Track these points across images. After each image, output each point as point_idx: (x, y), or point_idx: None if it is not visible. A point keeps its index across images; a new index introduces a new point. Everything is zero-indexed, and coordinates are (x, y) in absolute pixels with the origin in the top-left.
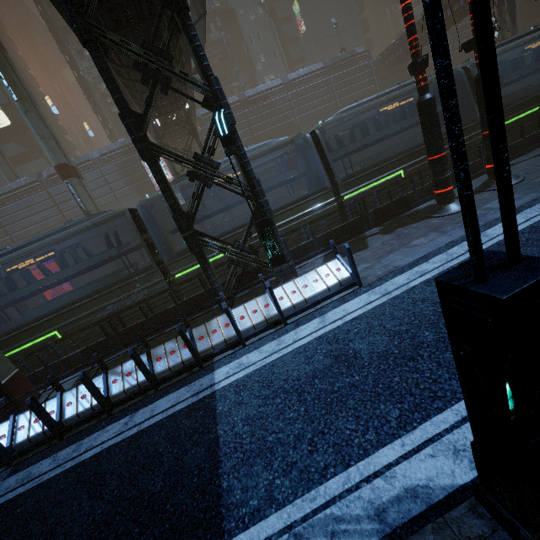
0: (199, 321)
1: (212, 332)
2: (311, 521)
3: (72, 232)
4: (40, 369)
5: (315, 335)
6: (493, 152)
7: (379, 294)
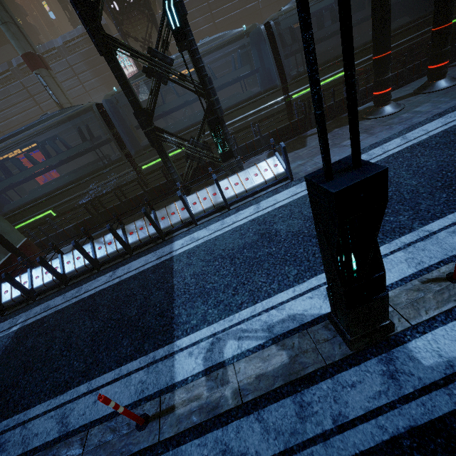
0: (163, 206)
1: (171, 214)
2: (228, 331)
3: (51, 124)
4: (44, 238)
5: (250, 218)
6: (344, 77)
7: (304, 188)
